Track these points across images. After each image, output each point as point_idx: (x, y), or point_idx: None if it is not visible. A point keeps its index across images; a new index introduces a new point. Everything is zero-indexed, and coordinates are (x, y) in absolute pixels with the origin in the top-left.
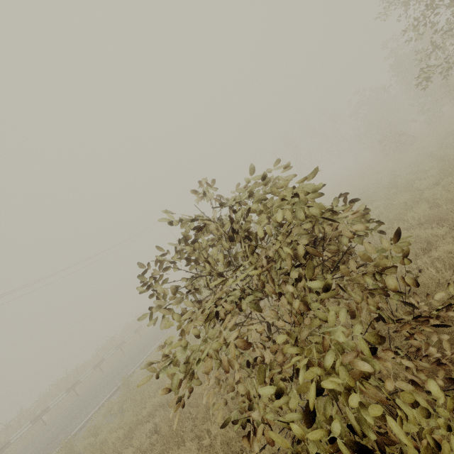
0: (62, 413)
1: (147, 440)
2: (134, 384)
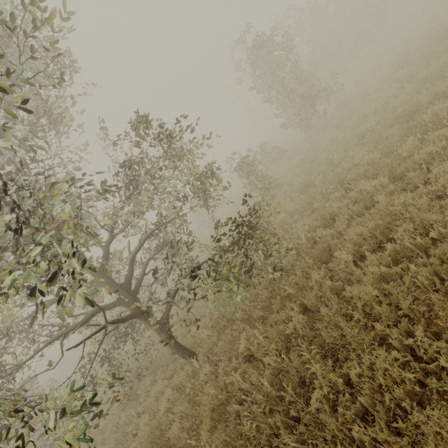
0: None
1: None
2: None
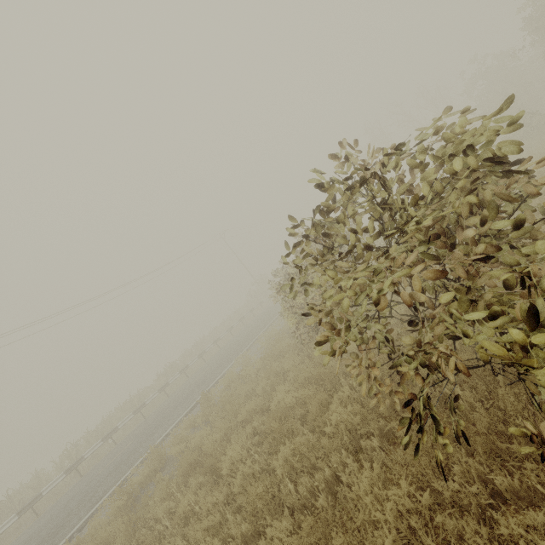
0: (133, 433)
1: (250, 440)
2: (214, 401)
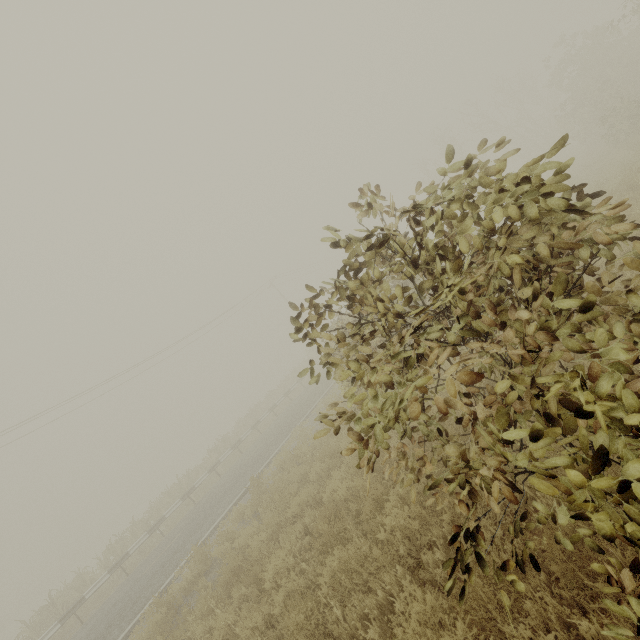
0: (181, 523)
1: (299, 541)
2: (266, 486)
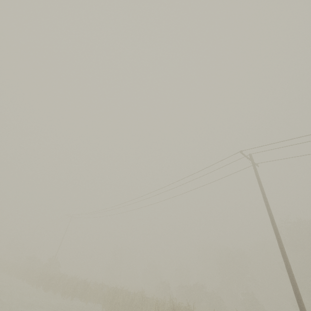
0: None
1: None
2: None
